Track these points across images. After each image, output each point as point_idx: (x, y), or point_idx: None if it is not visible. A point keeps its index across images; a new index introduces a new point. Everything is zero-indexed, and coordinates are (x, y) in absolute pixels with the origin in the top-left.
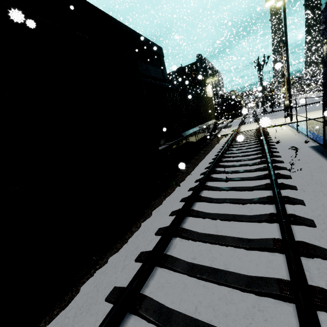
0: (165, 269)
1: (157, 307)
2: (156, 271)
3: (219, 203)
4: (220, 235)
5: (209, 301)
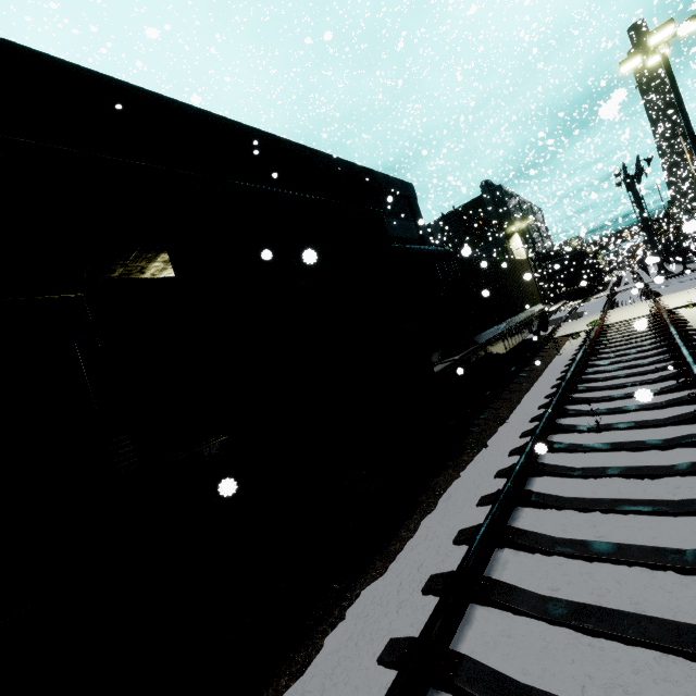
0: (492, 608)
1: (493, 678)
2: (473, 611)
3: (590, 478)
4: (609, 543)
5: (610, 675)
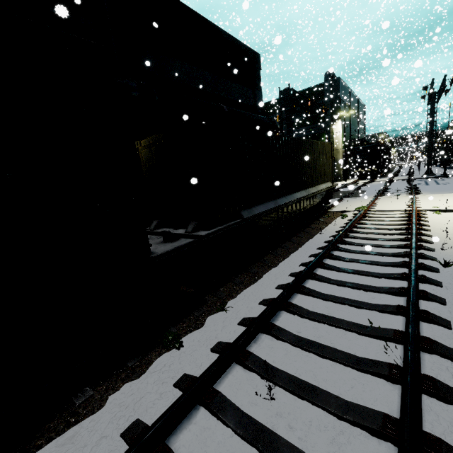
0: None
1: None
2: None
3: None
4: None
5: None
